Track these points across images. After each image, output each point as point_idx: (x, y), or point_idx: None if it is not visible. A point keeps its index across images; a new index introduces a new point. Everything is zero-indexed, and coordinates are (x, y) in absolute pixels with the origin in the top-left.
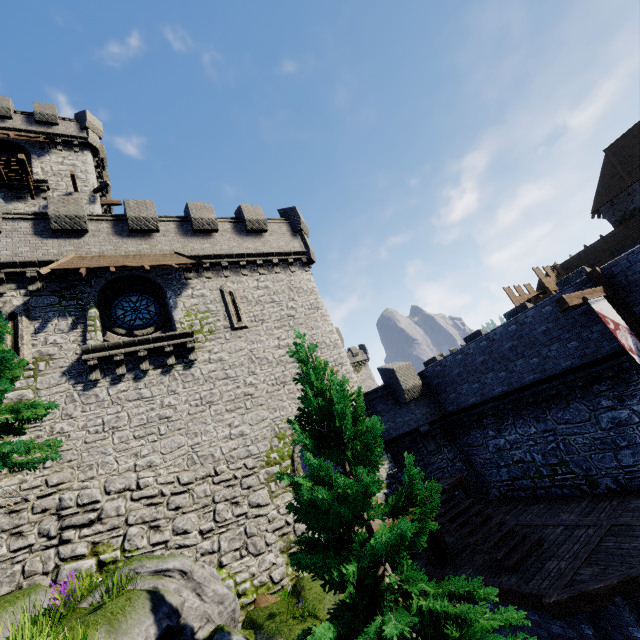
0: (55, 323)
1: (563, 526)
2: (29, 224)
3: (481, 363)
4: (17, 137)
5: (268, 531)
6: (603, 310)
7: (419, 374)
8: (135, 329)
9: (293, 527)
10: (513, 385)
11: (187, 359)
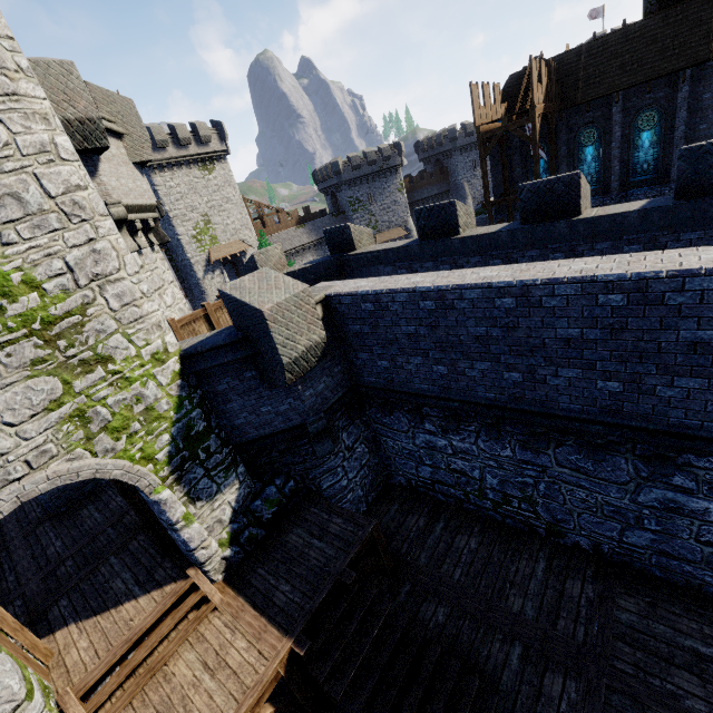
0: None
1: (520, 644)
2: None
3: (475, 337)
4: None
5: None
6: None
7: (321, 299)
8: None
9: None
10: (524, 402)
11: None
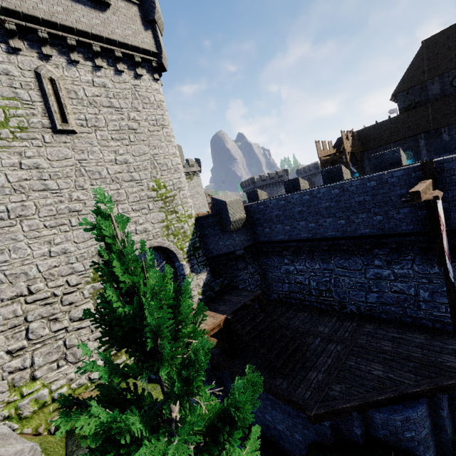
0: None
1: (320, 338)
2: None
3: (298, 212)
4: None
5: (90, 340)
6: (440, 210)
7: (244, 207)
8: None
9: None
10: (317, 235)
11: None
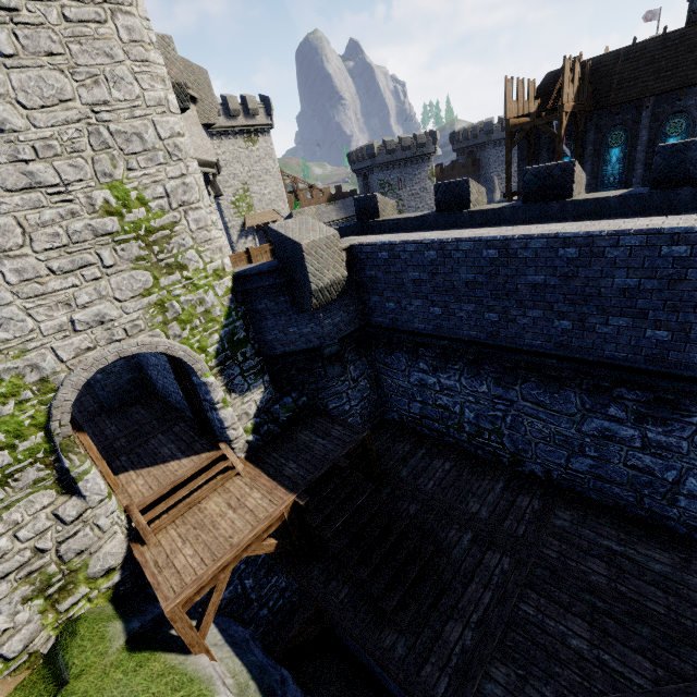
0: None
1: (472, 532)
2: None
3: (465, 283)
4: None
5: None
6: None
7: (346, 248)
8: None
9: (56, 552)
10: (498, 338)
11: None
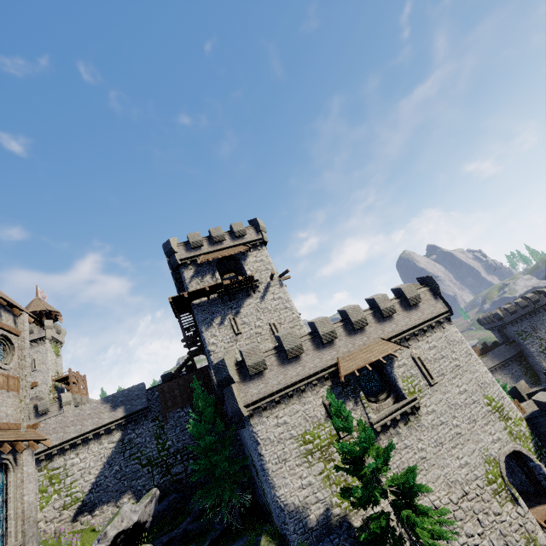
0: (347, 404)
1: None
2: (310, 342)
3: None
4: (233, 253)
5: (512, 532)
6: None
7: None
8: (377, 395)
9: (524, 528)
10: None
11: (416, 414)
